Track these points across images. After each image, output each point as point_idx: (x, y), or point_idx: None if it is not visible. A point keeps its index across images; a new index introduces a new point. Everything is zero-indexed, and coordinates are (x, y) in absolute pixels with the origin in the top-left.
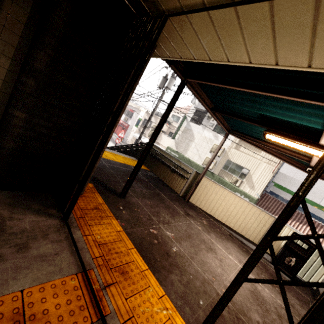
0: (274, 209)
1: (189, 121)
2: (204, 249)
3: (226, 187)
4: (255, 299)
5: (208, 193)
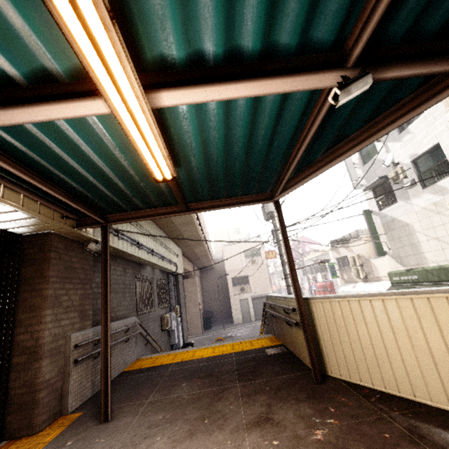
0: None
1: (378, 211)
2: None
3: None
4: None
5: (349, 331)
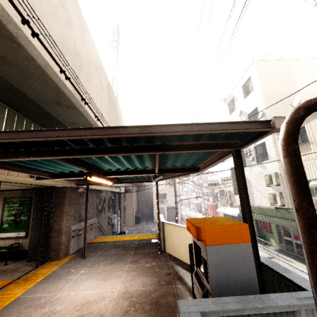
0: None
1: None
2: (97, 279)
3: None
4: (80, 304)
5: (172, 237)
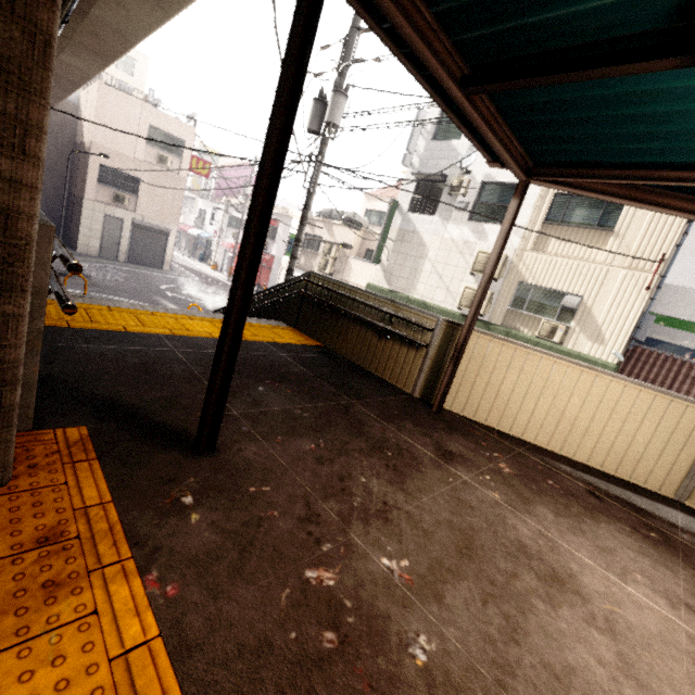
0: (668, 383)
1: (407, 212)
2: (538, 594)
3: None
4: None
5: (494, 375)
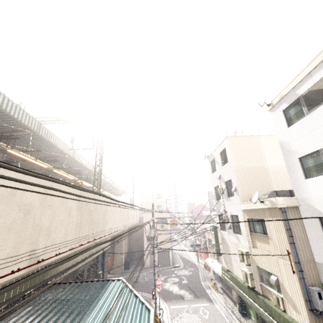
0: None
1: (220, 230)
2: None
3: (274, 315)
4: None
5: None
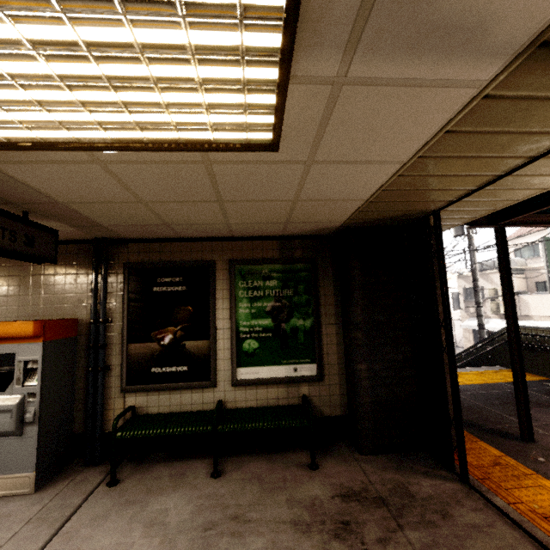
0: None
1: None
2: None
3: None
4: None
5: None
